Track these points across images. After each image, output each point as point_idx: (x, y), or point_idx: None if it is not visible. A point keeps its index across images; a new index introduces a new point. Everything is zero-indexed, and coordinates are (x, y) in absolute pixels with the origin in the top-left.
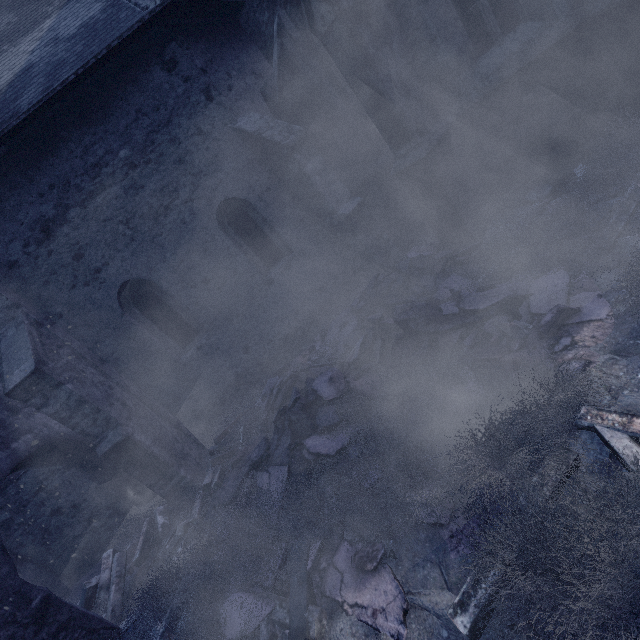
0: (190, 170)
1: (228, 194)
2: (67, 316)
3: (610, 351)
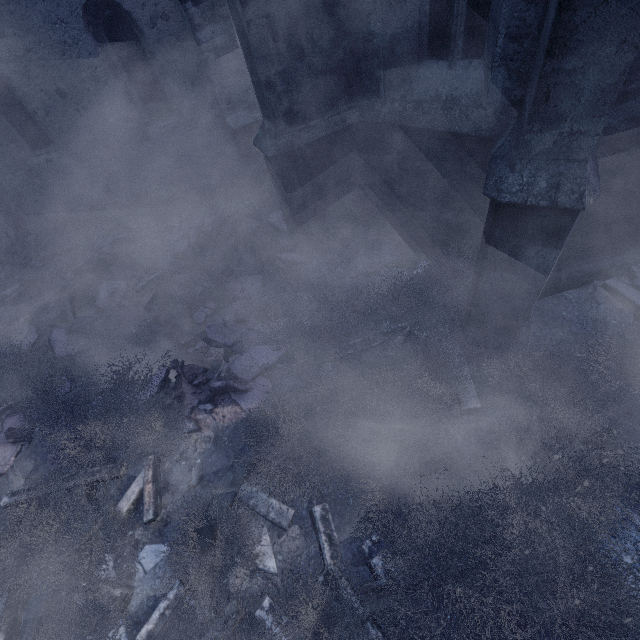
0: None
1: None
2: None
3: (216, 433)
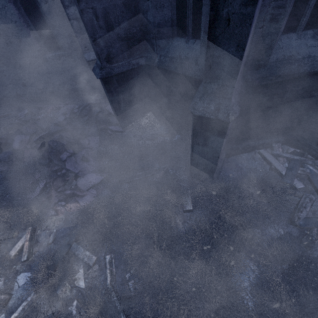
0: None
1: None
2: None
3: (66, 216)
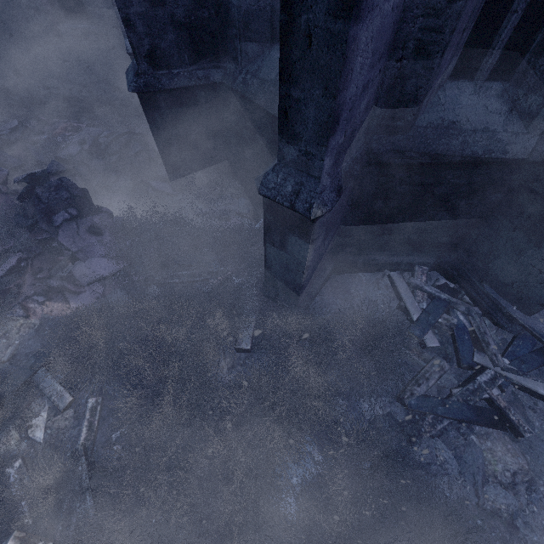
0: None
1: None
2: None
3: (42, 322)
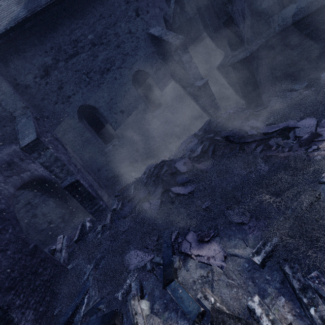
0: (122, 52)
1: (139, 68)
2: (51, 118)
3: None
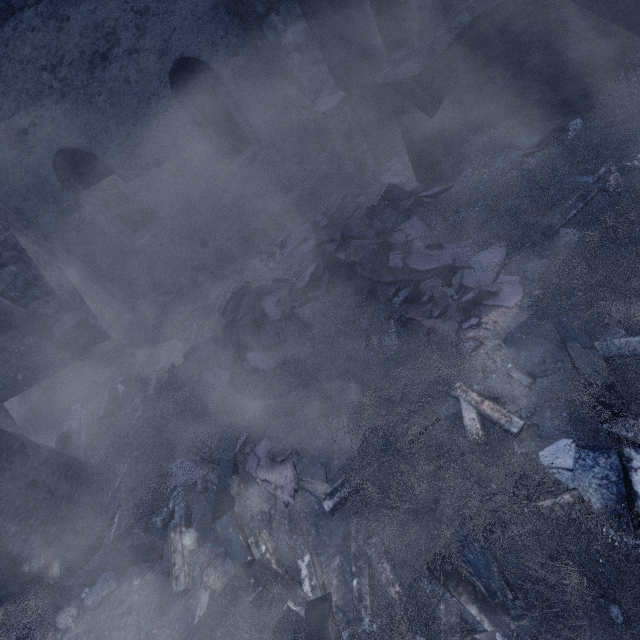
0: (132, 4)
1: (184, 51)
2: None
3: (501, 338)
